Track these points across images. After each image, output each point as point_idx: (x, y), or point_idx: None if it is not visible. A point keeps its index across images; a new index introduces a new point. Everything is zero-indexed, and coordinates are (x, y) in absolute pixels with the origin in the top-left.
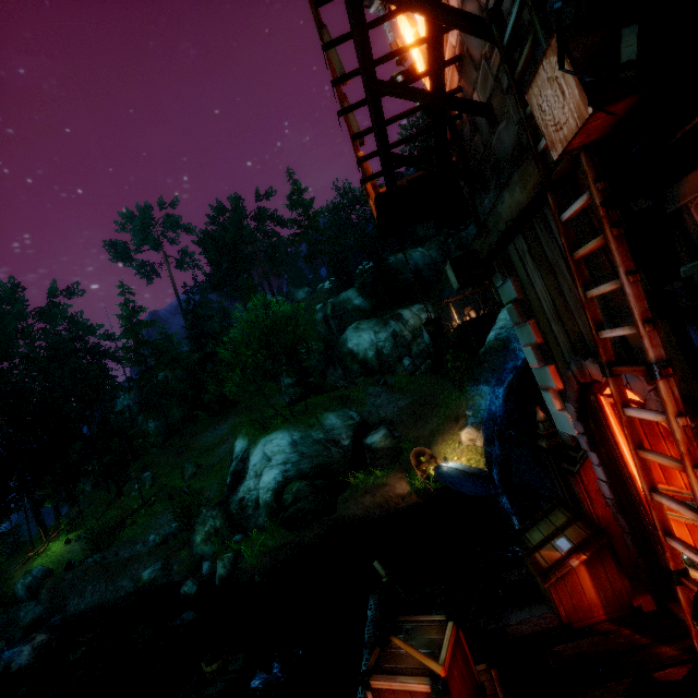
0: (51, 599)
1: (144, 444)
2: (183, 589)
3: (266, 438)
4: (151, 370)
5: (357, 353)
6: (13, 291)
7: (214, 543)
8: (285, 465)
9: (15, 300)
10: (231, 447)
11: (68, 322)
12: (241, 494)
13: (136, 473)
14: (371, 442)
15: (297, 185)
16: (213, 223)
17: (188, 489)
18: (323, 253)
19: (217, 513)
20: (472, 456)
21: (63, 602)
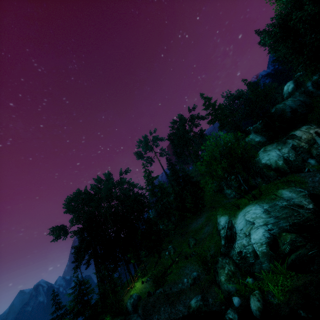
0: (144, 313)
1: (167, 229)
2: (227, 316)
3: (243, 211)
4: (160, 197)
5: (270, 165)
6: (109, 175)
7: (234, 283)
8: (266, 225)
9: (110, 179)
10: (215, 224)
11: (127, 184)
12: (238, 249)
13: (164, 247)
14: None
15: (206, 98)
16: (172, 129)
17: (194, 252)
18: (228, 123)
19: (228, 261)
20: None
21: (150, 317)
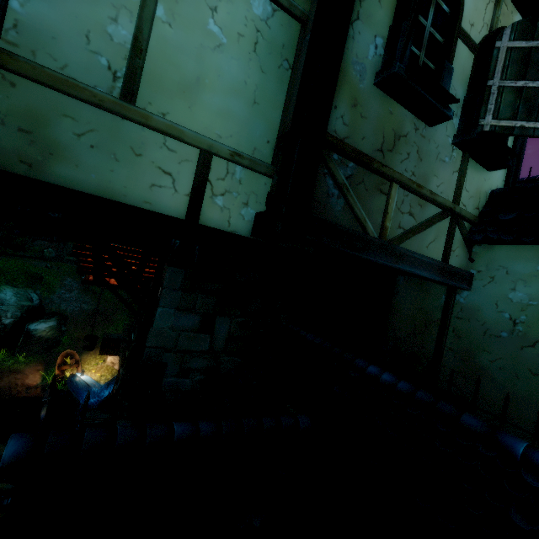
0: None
1: None
2: None
3: None
4: None
5: None
6: None
7: None
8: None
9: None
10: None
11: None
12: None
13: None
14: (34, 328)
15: None
16: None
17: None
18: None
19: None
20: (106, 374)
21: None
